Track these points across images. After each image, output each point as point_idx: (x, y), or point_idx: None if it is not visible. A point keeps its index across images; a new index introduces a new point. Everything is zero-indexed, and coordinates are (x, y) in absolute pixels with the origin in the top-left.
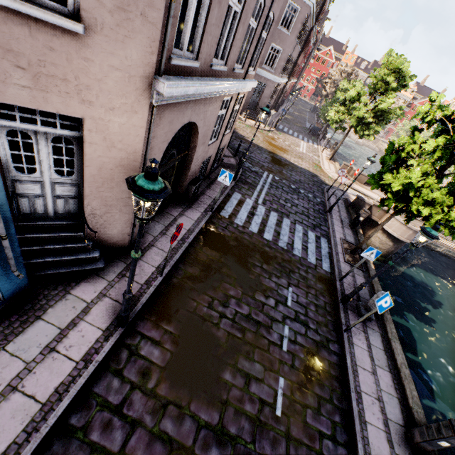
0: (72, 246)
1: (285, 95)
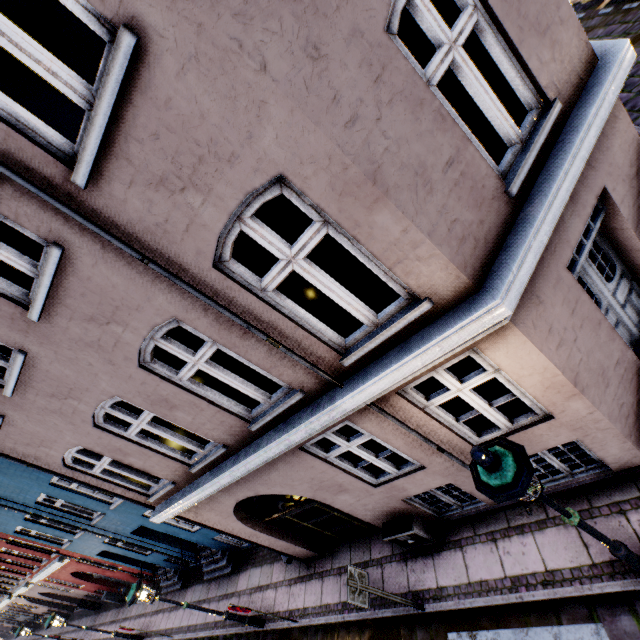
0: None
1: None
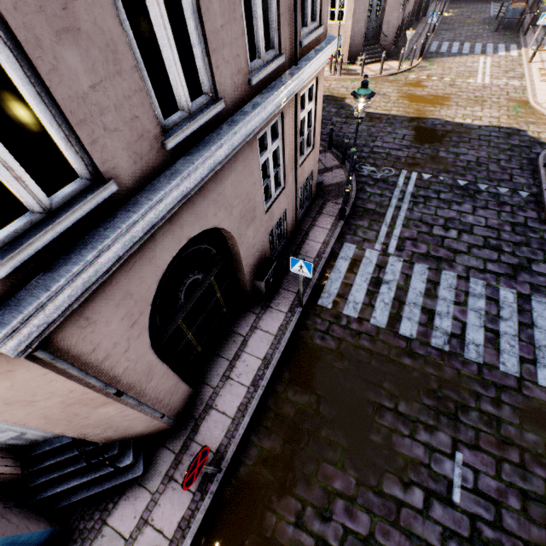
0: (95, 460)
1: None
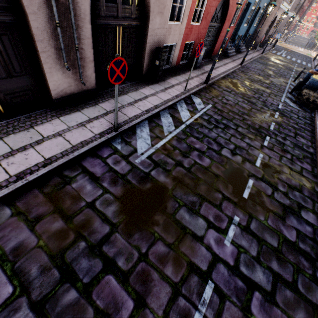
0: (250, 42)
1: (290, 28)
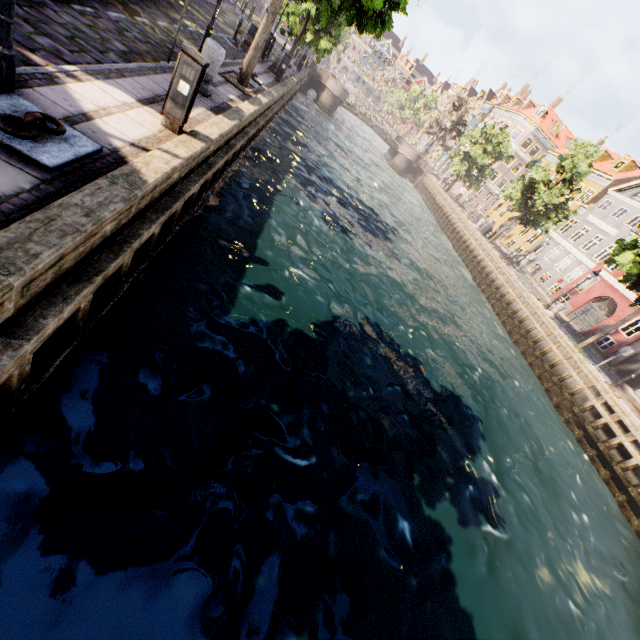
0: None
1: None
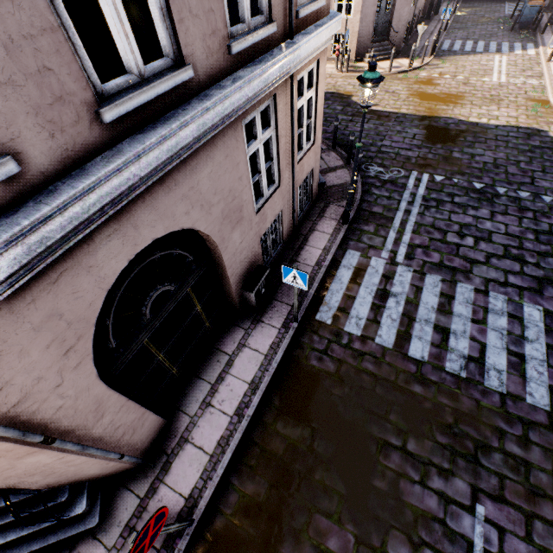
0: (39, 509)
1: None
